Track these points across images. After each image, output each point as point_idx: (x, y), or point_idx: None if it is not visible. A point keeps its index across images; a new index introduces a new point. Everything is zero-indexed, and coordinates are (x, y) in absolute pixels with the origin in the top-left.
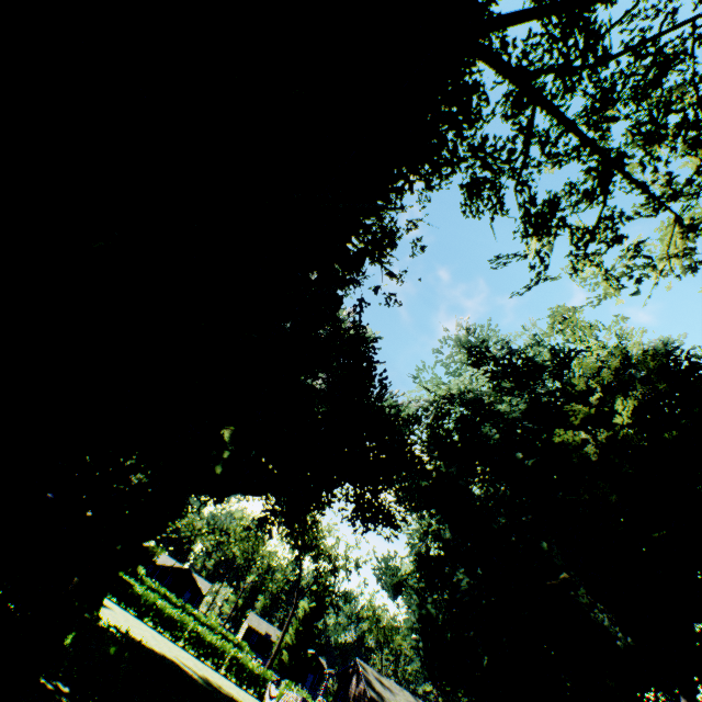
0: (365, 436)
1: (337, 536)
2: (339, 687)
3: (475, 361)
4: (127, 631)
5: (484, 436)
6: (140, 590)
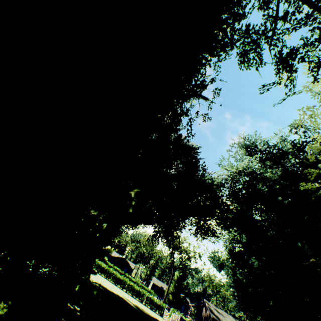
0: (197, 194)
1: (188, 242)
2: (197, 312)
3: (250, 153)
4: (100, 284)
5: (258, 190)
6: (106, 267)
